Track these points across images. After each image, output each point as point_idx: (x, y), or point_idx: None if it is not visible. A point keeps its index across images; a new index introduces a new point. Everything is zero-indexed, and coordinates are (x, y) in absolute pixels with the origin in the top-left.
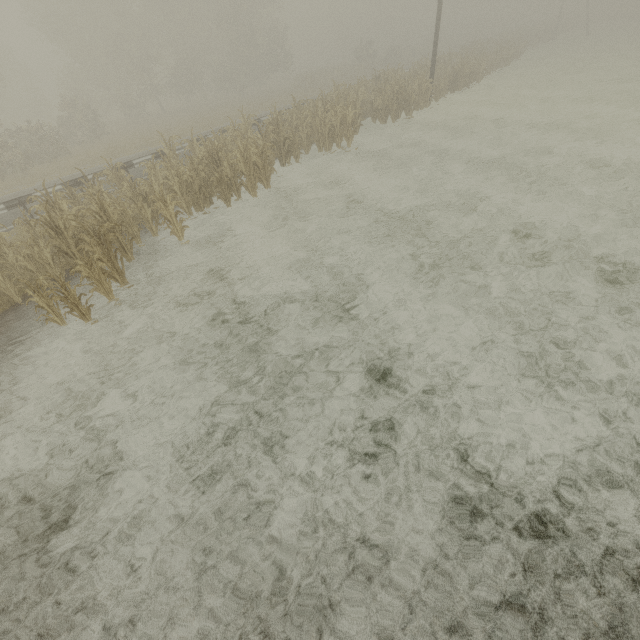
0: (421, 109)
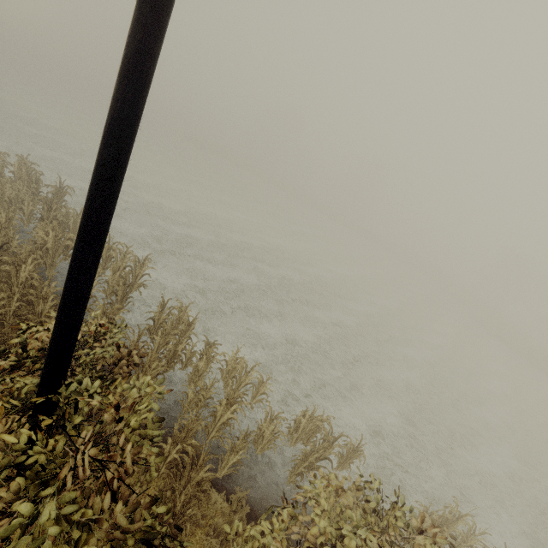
0: None
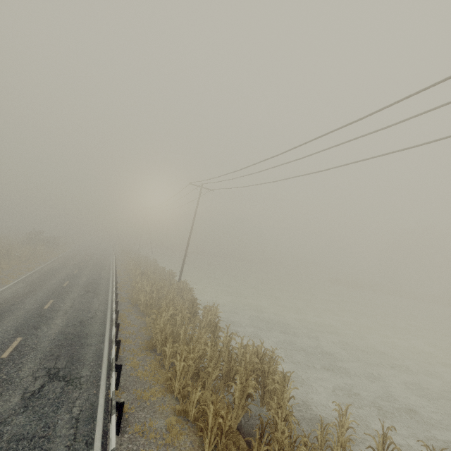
0: None
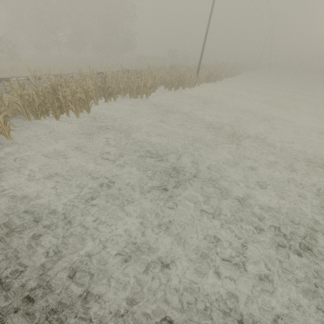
0: (190, 87)
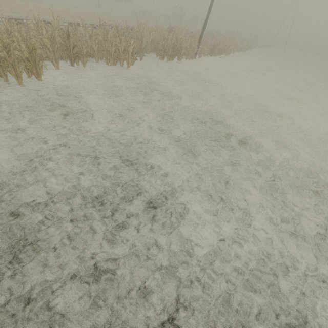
0: (188, 59)
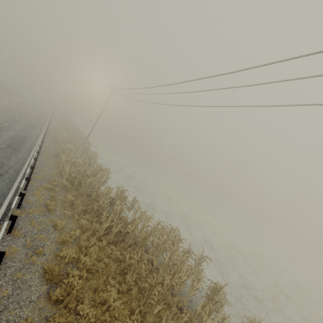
0: None
